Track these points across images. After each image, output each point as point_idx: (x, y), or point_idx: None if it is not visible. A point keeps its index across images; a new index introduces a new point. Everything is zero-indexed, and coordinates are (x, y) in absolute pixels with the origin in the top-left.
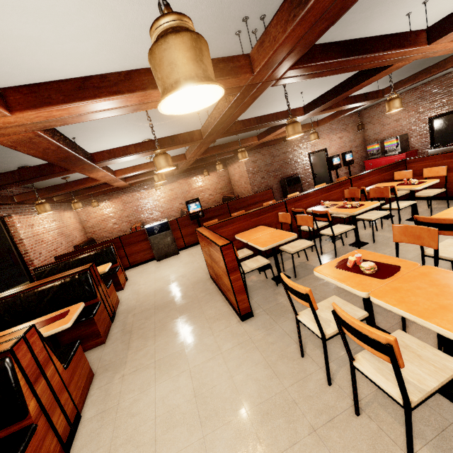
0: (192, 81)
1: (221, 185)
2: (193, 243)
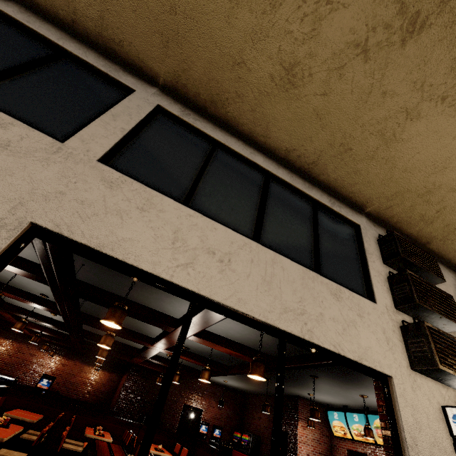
0: None
1: (105, 389)
2: None
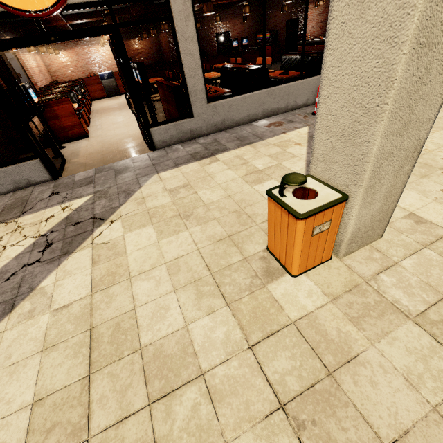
0: None
1: (154, 51)
2: None
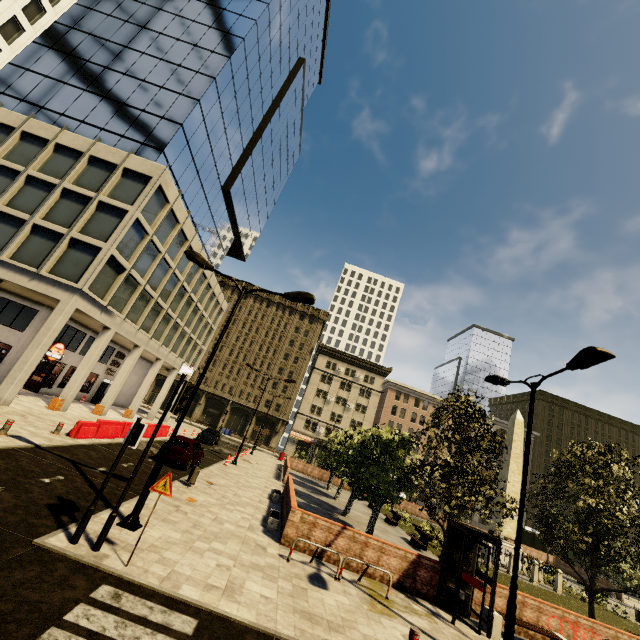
0: None
1: None
2: None
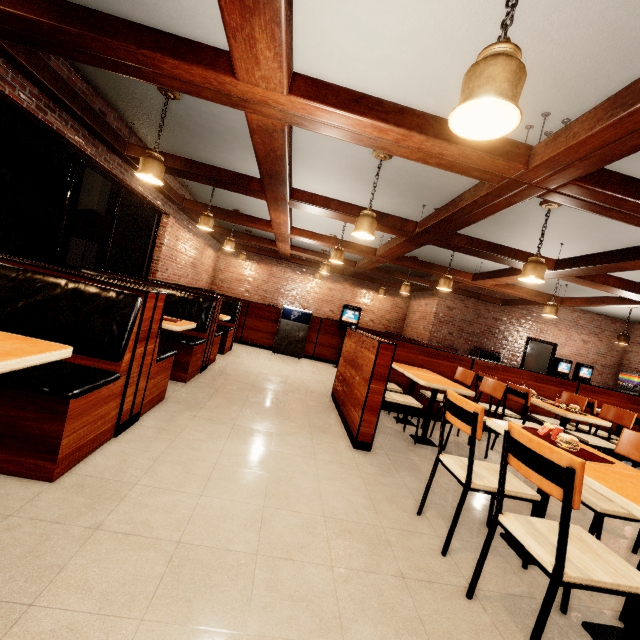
0: (501, 96)
1: (391, 317)
2: (324, 358)
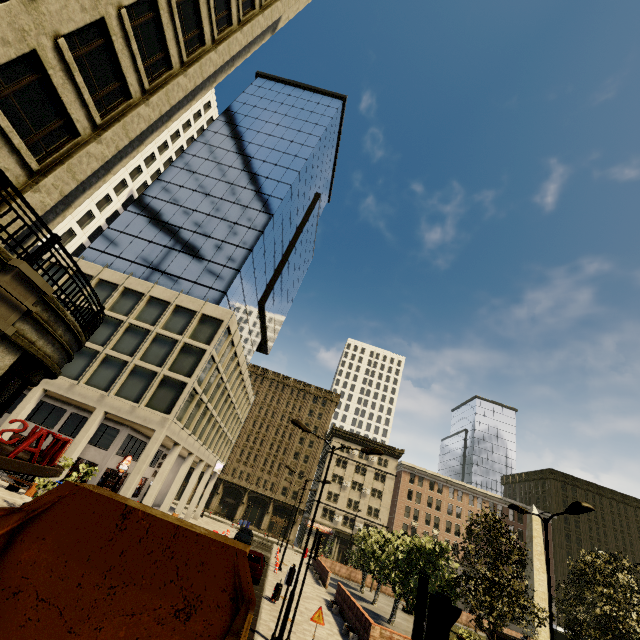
0: None
1: None
2: None
